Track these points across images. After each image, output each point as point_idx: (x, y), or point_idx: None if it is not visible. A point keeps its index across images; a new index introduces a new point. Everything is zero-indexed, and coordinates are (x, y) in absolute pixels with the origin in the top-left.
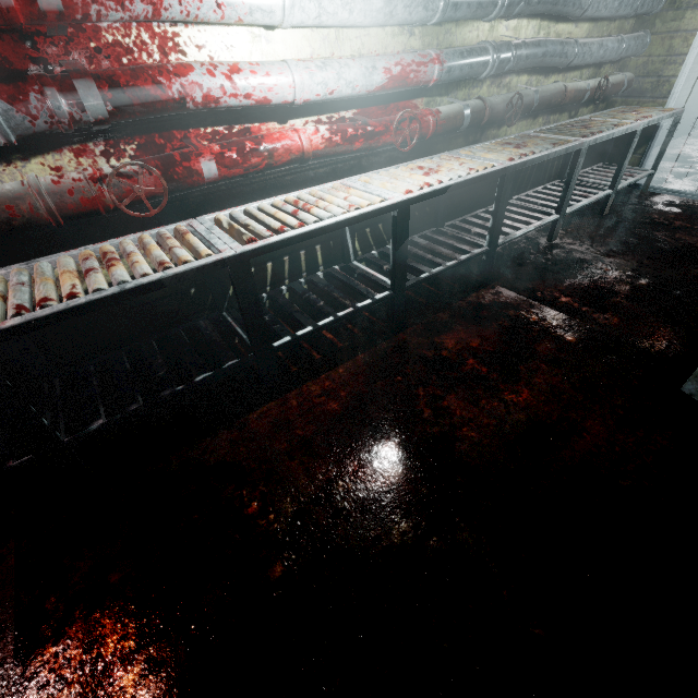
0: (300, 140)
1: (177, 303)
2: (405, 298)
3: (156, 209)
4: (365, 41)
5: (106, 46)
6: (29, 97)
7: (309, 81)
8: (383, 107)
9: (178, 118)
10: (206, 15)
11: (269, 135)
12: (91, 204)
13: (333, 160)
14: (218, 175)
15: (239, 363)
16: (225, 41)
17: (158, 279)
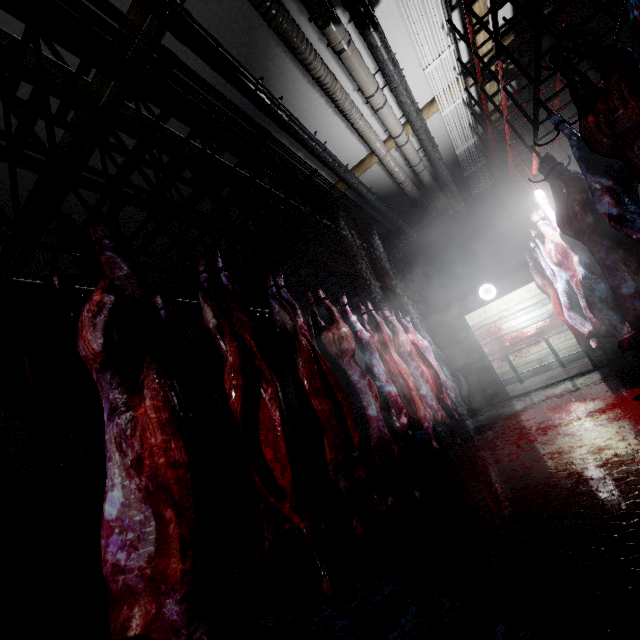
0: (527, 334)
1: (508, 374)
2: (562, 361)
3: (498, 353)
4: (544, 309)
5: (491, 332)
6: (480, 342)
7: (526, 324)
8: (557, 318)
9: (503, 338)
10: (503, 323)
11: (520, 335)
12: (488, 354)
13: (545, 334)
14: (509, 345)
15: (511, 376)
16: (510, 324)
17: (492, 359)
